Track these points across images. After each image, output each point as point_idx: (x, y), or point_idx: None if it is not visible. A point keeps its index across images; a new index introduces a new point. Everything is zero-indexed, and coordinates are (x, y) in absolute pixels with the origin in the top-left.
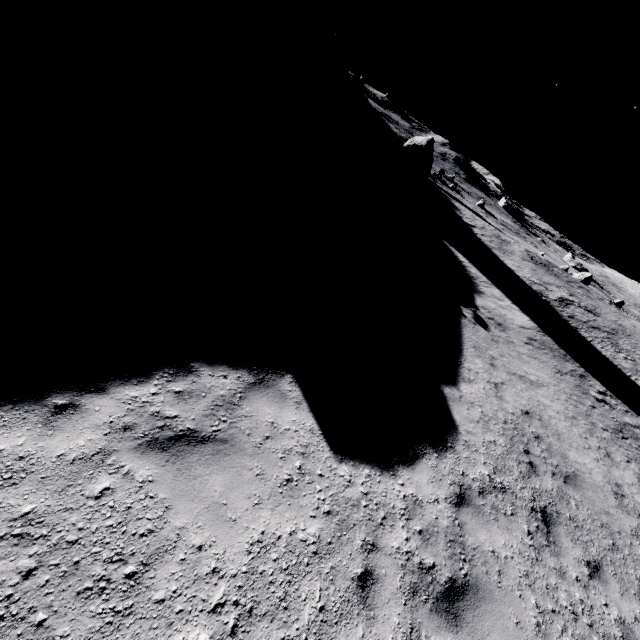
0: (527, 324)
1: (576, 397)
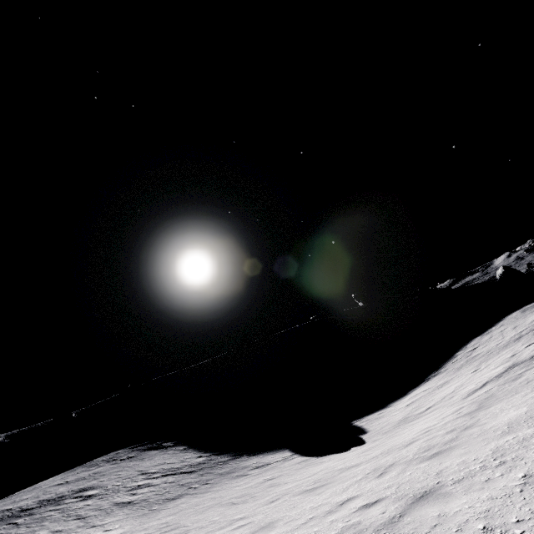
0: None
1: None
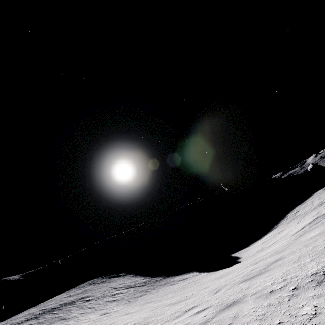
0: None
1: None
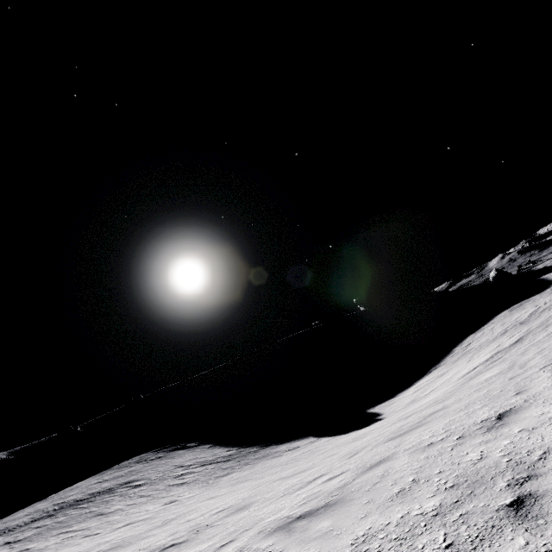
0: None
1: None
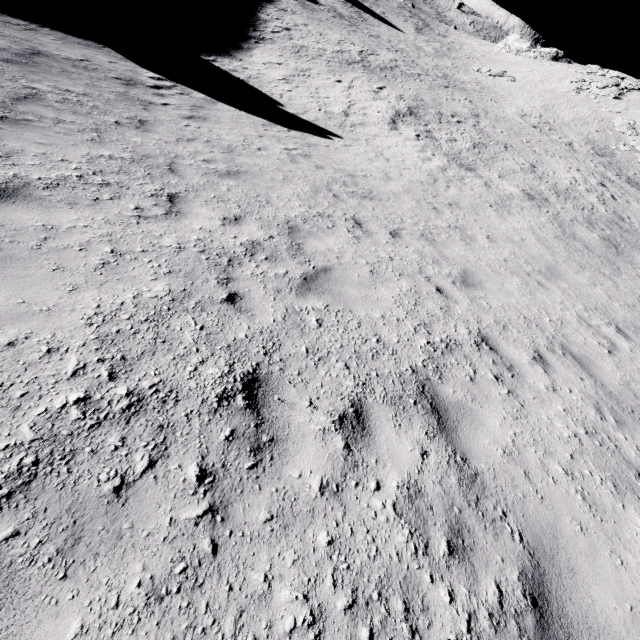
0: None
1: (344, 6)
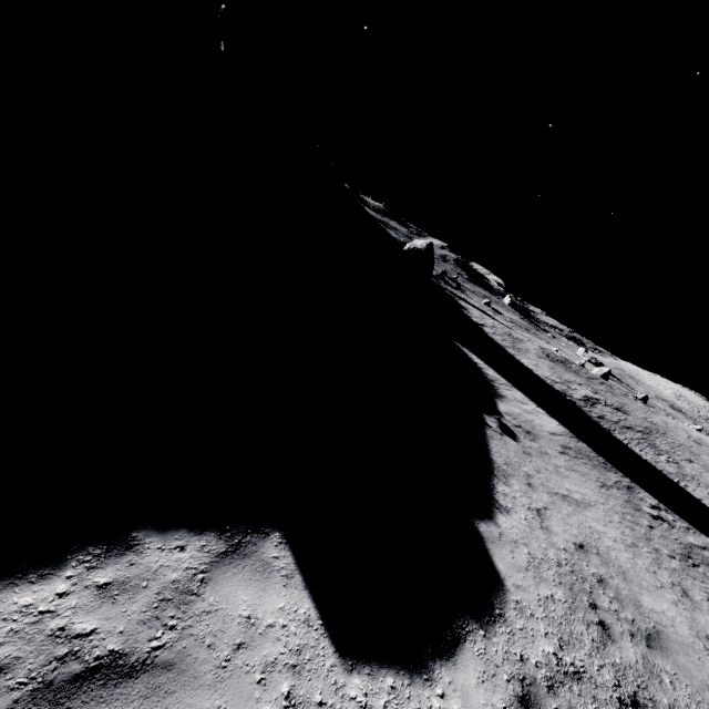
0: (557, 429)
1: (630, 516)
